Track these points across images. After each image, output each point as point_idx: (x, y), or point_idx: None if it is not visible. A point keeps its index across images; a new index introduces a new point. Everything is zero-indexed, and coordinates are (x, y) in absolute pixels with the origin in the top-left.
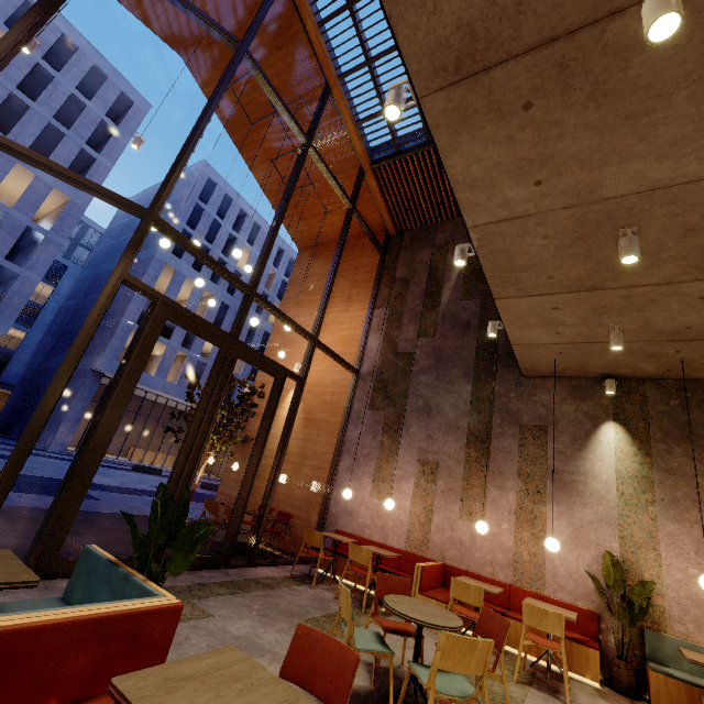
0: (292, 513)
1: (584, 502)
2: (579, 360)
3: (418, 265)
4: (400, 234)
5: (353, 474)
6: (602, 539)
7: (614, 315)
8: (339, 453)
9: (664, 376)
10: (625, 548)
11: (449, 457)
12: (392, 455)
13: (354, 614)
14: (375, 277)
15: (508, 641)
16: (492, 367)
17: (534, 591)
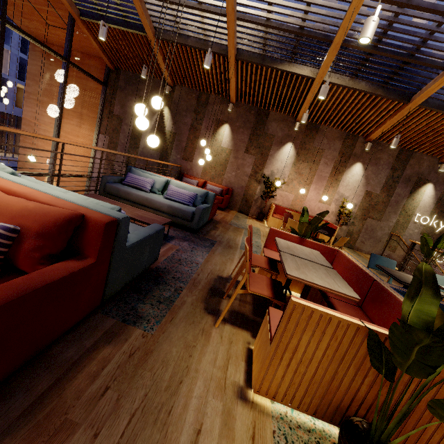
0: None
1: None
2: None
3: (128, 109)
4: (118, 72)
5: None
6: None
7: None
8: None
9: None
10: None
11: None
12: None
13: None
14: (99, 107)
15: None
16: None
17: None
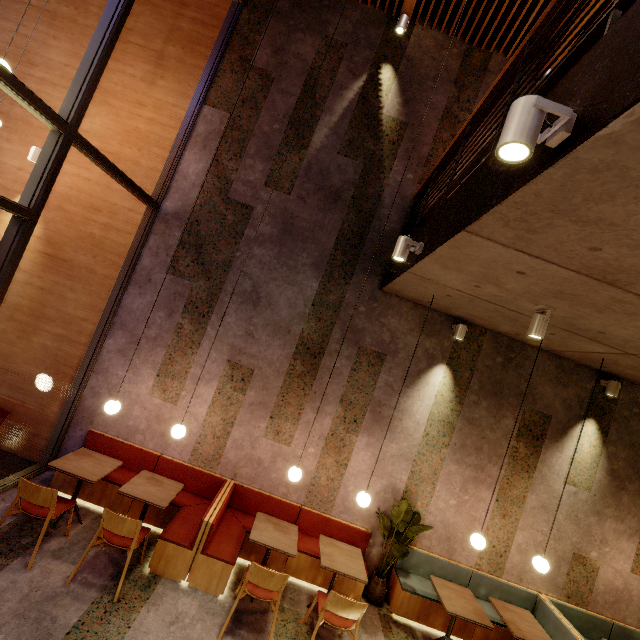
0: (12, 397)
1: (393, 437)
2: (456, 304)
3: (292, 59)
4: None
5: (128, 361)
6: (396, 472)
7: (567, 302)
8: (107, 327)
9: (505, 334)
10: (411, 481)
11: (269, 365)
12: (192, 347)
13: (99, 620)
14: (216, 42)
15: (288, 571)
16: (350, 267)
17: (321, 512)
